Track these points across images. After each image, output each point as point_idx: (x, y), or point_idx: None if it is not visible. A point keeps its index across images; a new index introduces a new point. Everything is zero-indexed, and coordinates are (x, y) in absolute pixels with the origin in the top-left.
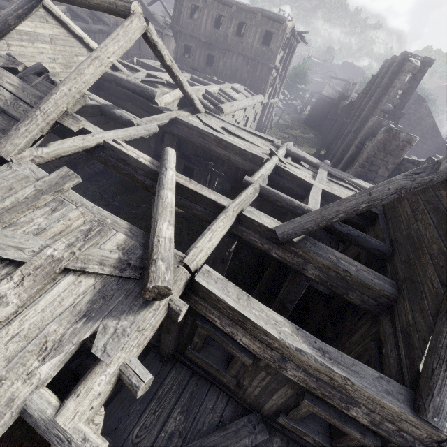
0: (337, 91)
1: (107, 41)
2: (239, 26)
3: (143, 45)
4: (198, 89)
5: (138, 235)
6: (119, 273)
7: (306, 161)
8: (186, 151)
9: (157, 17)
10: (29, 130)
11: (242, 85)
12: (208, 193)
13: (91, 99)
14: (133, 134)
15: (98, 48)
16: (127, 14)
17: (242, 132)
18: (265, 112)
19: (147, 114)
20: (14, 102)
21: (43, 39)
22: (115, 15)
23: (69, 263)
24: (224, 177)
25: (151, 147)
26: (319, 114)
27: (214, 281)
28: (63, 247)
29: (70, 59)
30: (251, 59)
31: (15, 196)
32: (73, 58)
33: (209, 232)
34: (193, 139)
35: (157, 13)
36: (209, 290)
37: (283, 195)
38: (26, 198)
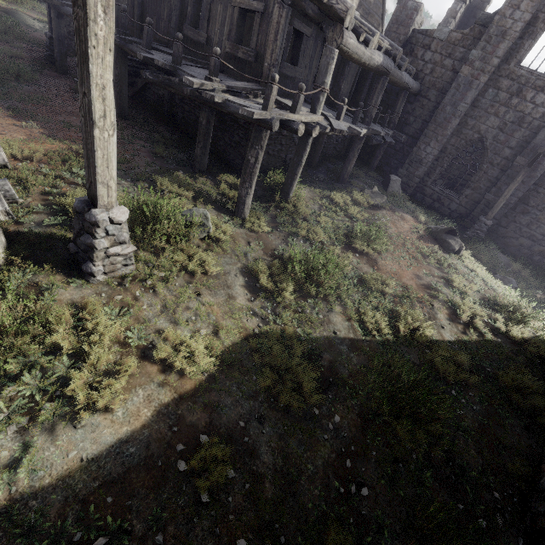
0: None
1: None
2: None
3: None
4: None
5: None
6: None
7: None
8: None
9: None
10: None
11: None
12: None
13: None
14: None
15: None
16: None
17: None
18: None
19: None
20: None
21: None
22: None
23: None
24: None
25: None
26: None
27: None
28: None
29: None
30: None
31: None
32: None
33: None
34: None
35: None
36: None
37: None
38: None
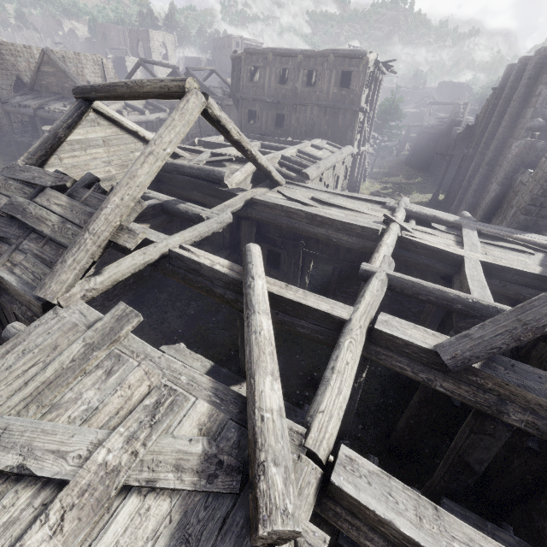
0: (443, 118)
1: (162, 130)
2: (308, 75)
3: (203, 121)
4: (273, 157)
5: (228, 400)
6: (206, 485)
7: (438, 221)
8: (268, 233)
9: (214, 89)
10: (77, 260)
11: (323, 139)
12: (315, 301)
13: (151, 198)
14: (203, 232)
15: (151, 141)
16: (181, 94)
17: (338, 198)
18: (356, 163)
19: (217, 200)
20: (62, 226)
21: (96, 143)
22: (168, 98)
23: (130, 474)
24: (321, 257)
25: (225, 238)
26: (424, 151)
27: (365, 480)
28: (120, 444)
29: (125, 158)
30: (328, 107)
31: (58, 360)
32: (129, 155)
33: (335, 377)
34: (277, 220)
35: (214, 86)
36: (361, 504)
37: (427, 283)
38: (73, 361)
